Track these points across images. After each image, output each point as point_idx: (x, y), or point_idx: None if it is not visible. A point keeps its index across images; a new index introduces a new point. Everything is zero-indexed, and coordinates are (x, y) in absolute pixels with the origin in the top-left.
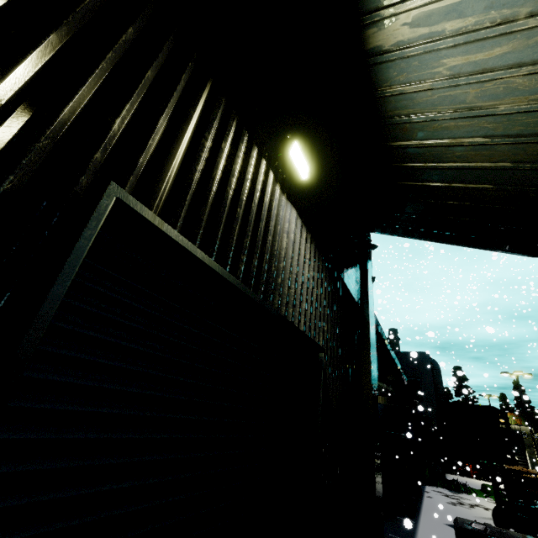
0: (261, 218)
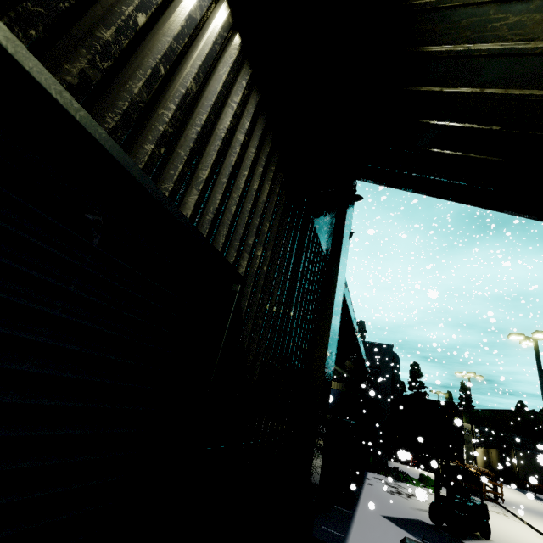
0: None
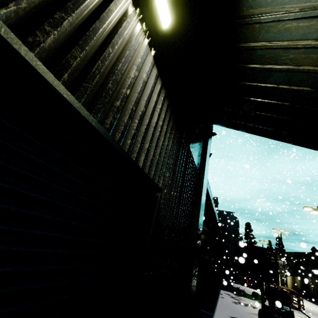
0: (100, 18)
